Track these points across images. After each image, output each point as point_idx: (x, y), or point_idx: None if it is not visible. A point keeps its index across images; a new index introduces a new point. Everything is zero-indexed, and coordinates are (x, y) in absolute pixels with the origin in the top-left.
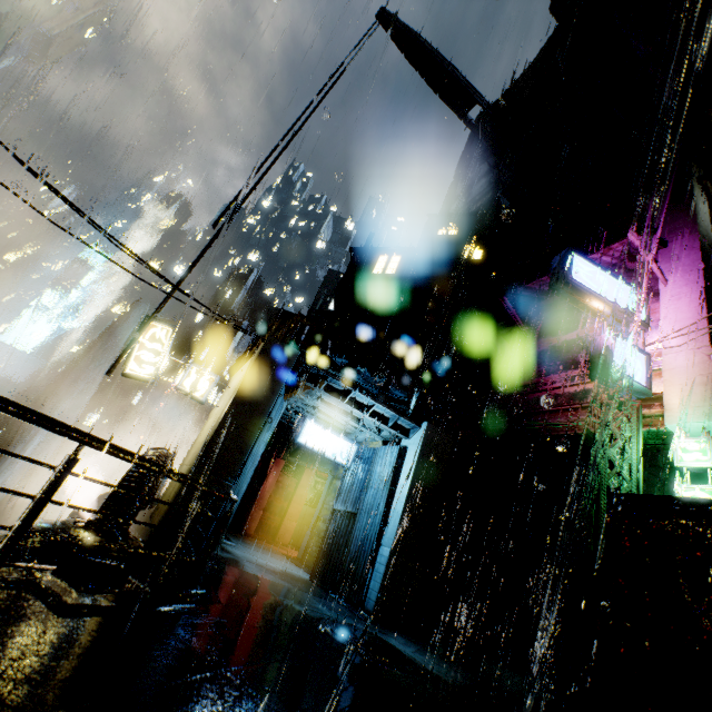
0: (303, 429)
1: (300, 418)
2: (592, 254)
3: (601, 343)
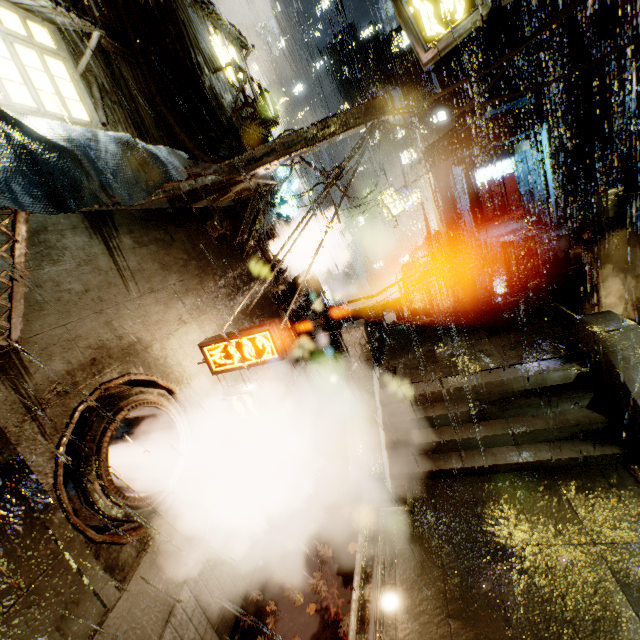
0: (477, 177)
1: None
2: None
3: None
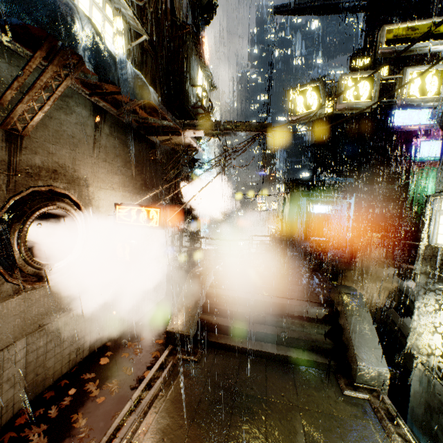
0: (313, 208)
1: (315, 199)
2: None
3: (416, 145)
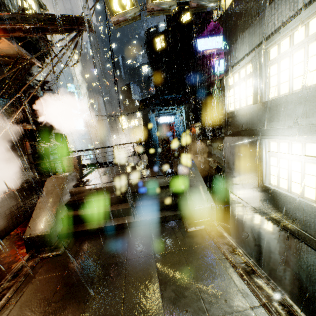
0: (160, 120)
1: (161, 114)
2: (206, 29)
3: (213, 63)
